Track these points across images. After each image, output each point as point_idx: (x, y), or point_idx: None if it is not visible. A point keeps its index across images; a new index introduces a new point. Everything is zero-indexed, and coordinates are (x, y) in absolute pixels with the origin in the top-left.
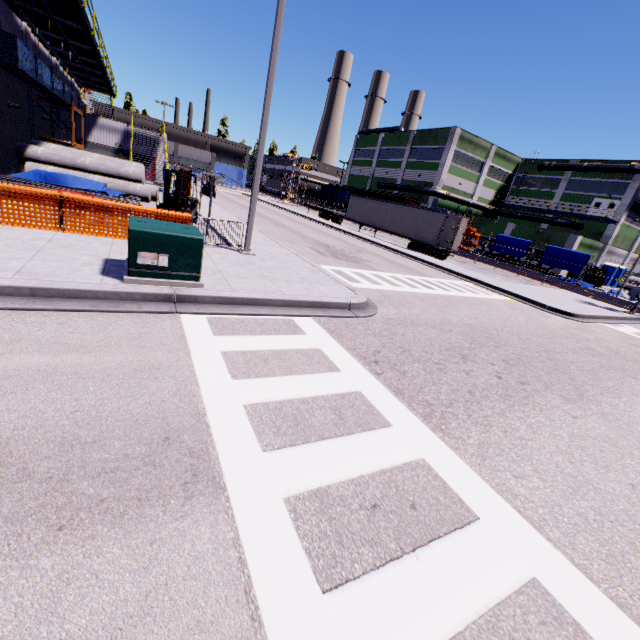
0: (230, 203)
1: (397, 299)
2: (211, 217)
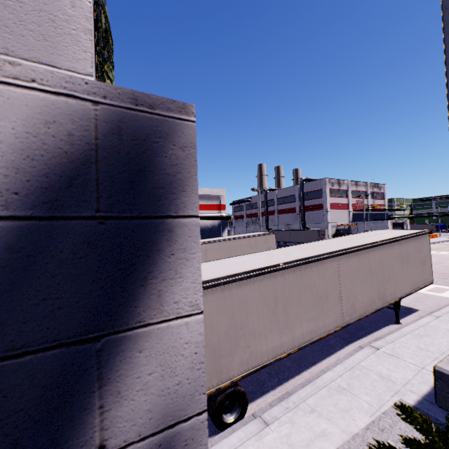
0: None
1: None
2: None
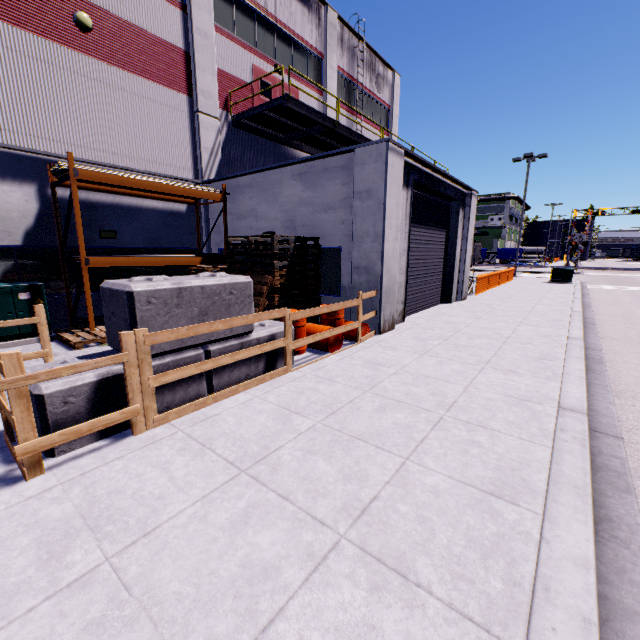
0: None
1: None
2: None
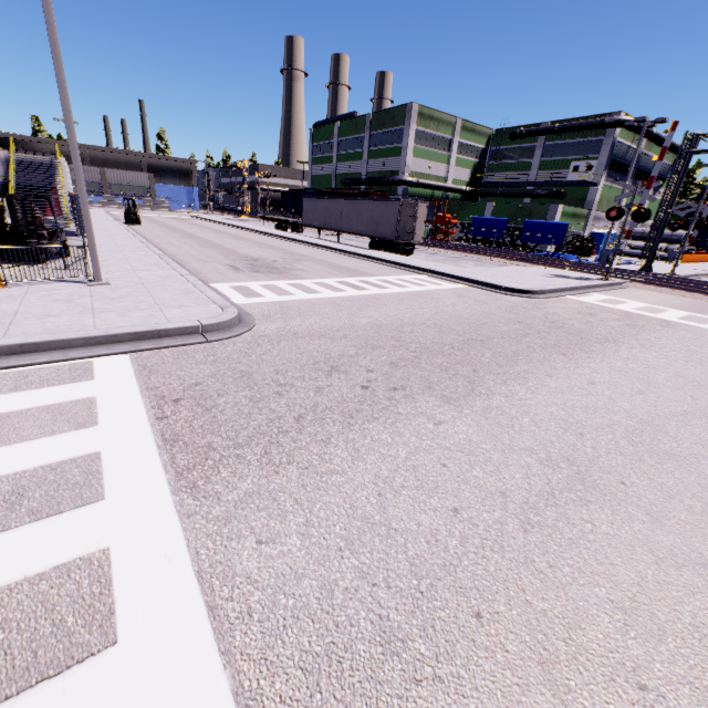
0: (158, 228)
1: (298, 309)
2: (98, 247)
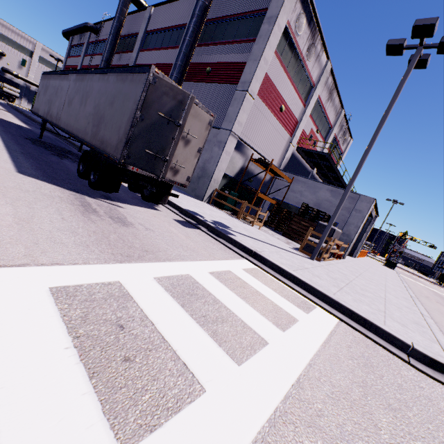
0: None
1: None
2: None
